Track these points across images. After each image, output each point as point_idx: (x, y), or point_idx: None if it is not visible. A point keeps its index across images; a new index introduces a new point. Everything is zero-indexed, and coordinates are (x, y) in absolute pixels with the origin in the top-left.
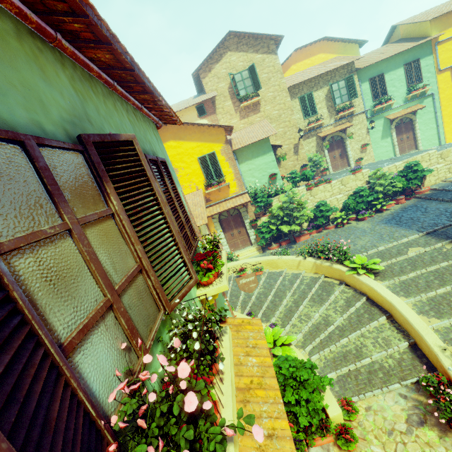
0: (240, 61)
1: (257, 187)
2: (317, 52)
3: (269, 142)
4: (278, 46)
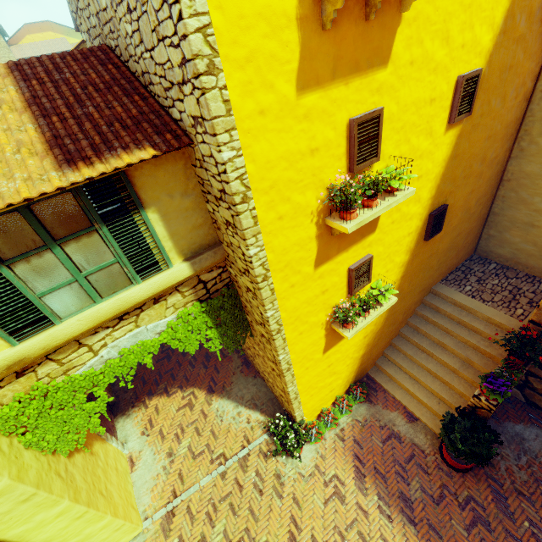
0: None
1: None
2: (47, 30)
3: None
4: (1, 26)
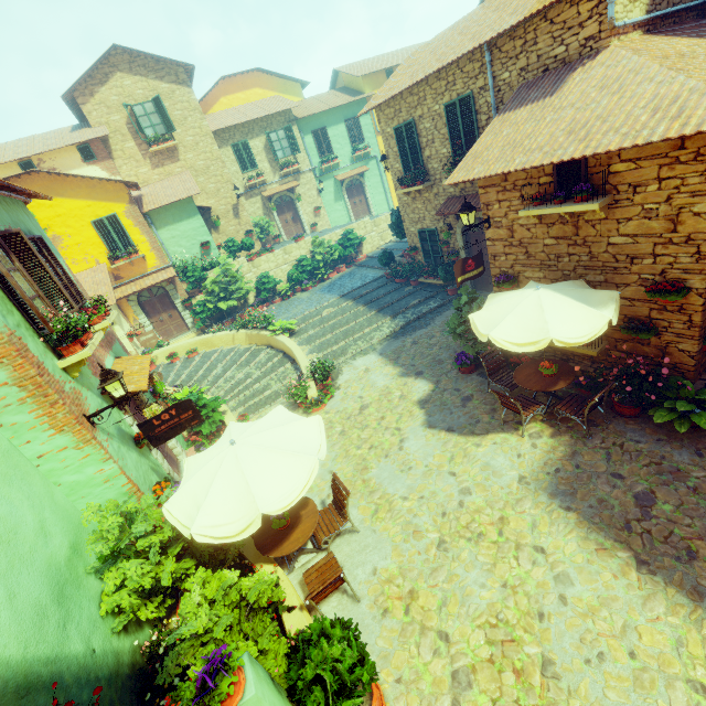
0: (138, 87)
1: (187, 259)
2: (252, 85)
3: (193, 203)
4: (192, 74)
